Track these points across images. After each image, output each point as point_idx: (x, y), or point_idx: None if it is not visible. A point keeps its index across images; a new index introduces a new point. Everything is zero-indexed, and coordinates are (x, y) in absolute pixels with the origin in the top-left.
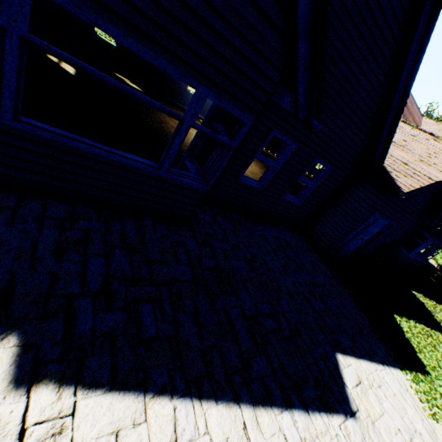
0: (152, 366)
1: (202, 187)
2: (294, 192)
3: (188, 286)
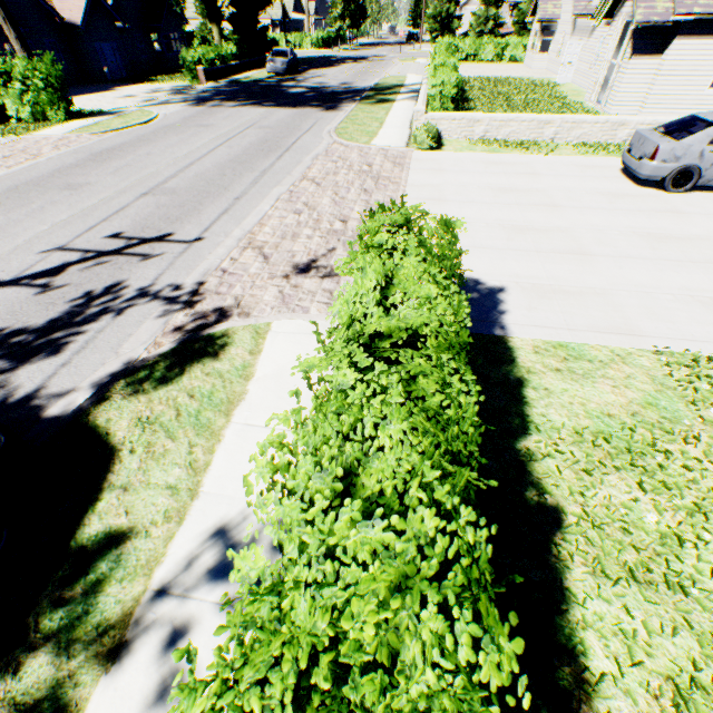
0: None
1: None
2: None
3: None
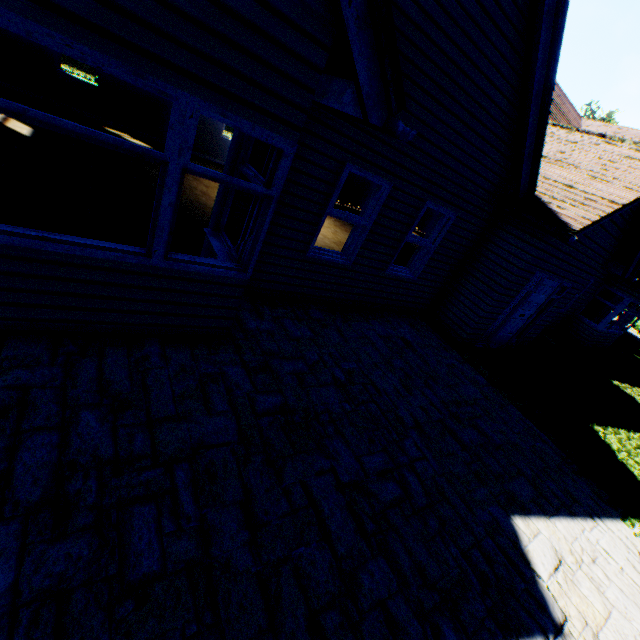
0: (149, 639)
1: (236, 276)
2: (410, 262)
3: (229, 453)
